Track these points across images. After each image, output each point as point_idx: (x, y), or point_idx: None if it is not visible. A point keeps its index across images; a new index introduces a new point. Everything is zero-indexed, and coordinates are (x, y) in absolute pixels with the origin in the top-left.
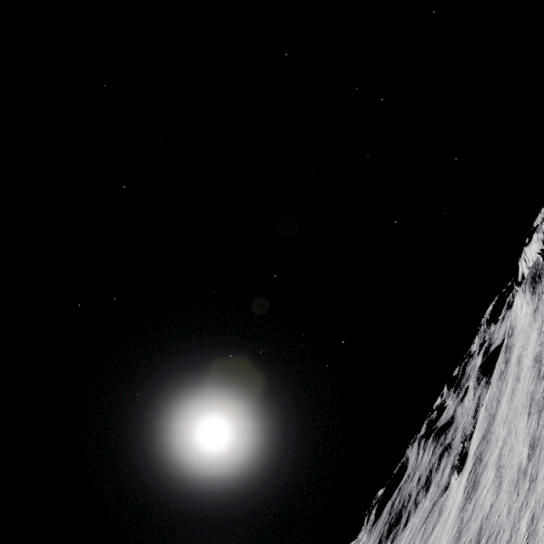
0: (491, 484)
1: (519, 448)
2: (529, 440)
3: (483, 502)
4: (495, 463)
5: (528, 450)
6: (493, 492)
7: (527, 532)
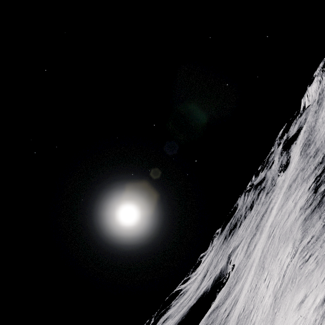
0: None
1: None
2: None
3: (324, 133)
4: None
5: None
6: None
7: None
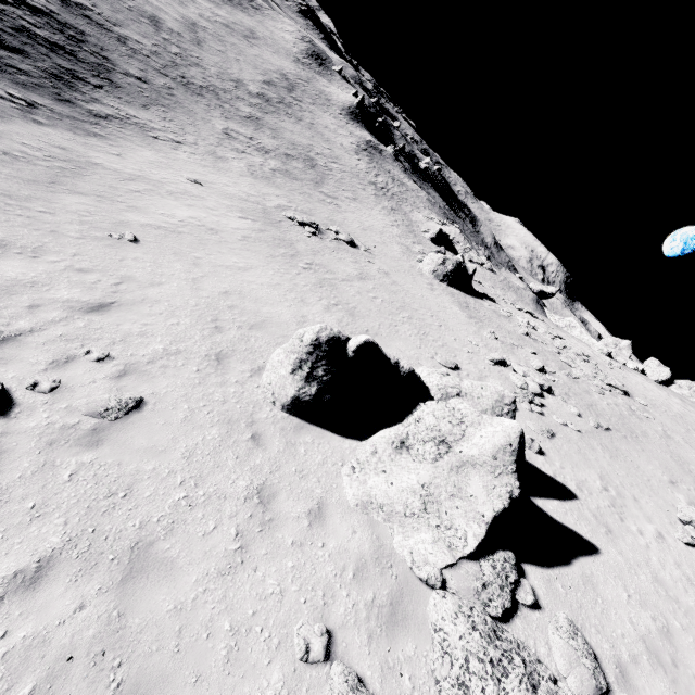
0: (176, 20)
1: (244, 76)
2: (263, 93)
3: (154, 7)
4: (181, 15)
5: (259, 93)
6: (183, 31)
7: (250, 116)
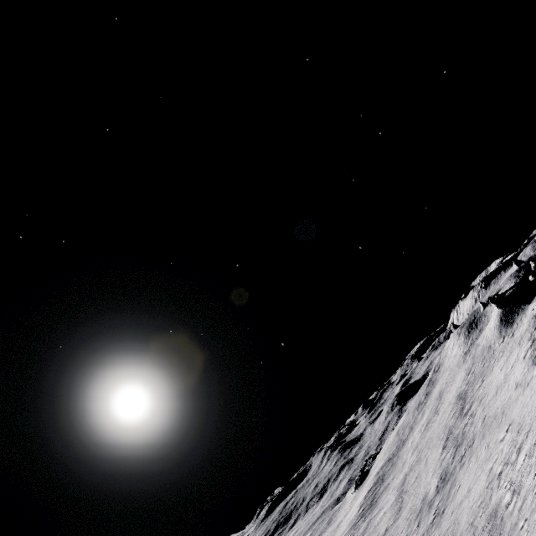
0: (390, 508)
1: (428, 478)
2: (441, 473)
3: (378, 524)
4: (397, 487)
5: (437, 482)
6: (391, 516)
7: None
